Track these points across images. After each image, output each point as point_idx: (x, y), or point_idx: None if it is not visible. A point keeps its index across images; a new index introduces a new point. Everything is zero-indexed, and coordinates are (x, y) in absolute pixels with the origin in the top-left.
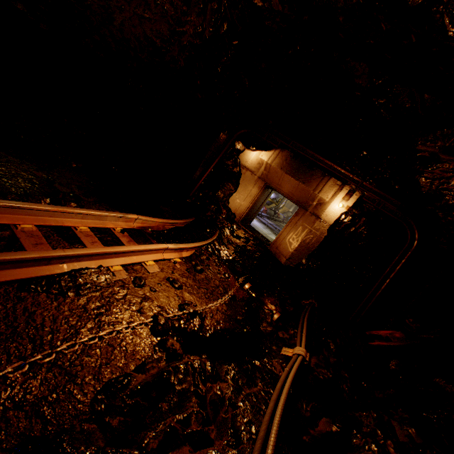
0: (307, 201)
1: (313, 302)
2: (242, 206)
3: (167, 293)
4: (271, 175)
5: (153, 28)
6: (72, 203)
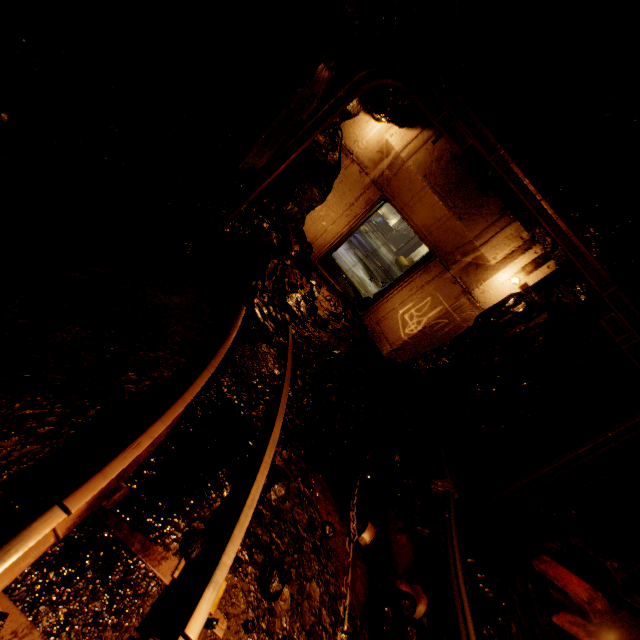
0: (453, 253)
1: (452, 491)
2: (329, 232)
3: None
4: (398, 183)
5: None
6: None
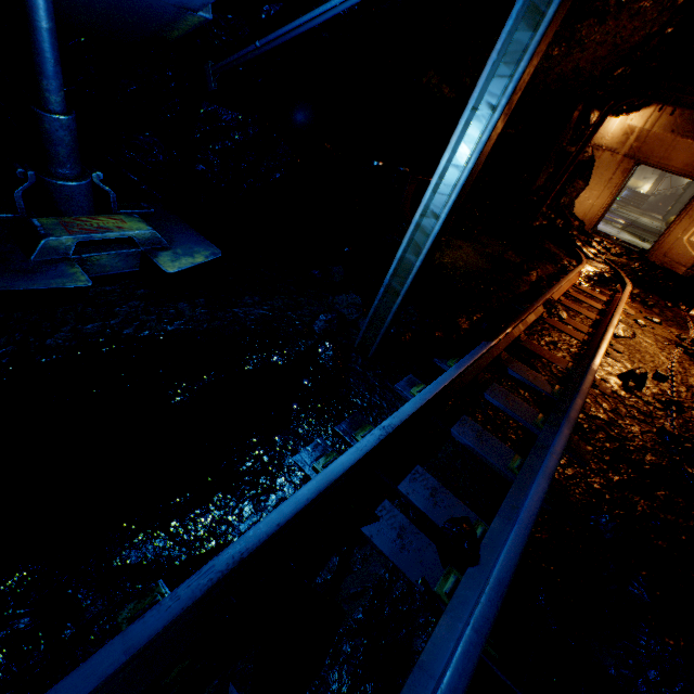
0: None
1: None
2: (595, 206)
3: (659, 329)
4: (648, 147)
5: (589, 58)
6: (539, 271)
